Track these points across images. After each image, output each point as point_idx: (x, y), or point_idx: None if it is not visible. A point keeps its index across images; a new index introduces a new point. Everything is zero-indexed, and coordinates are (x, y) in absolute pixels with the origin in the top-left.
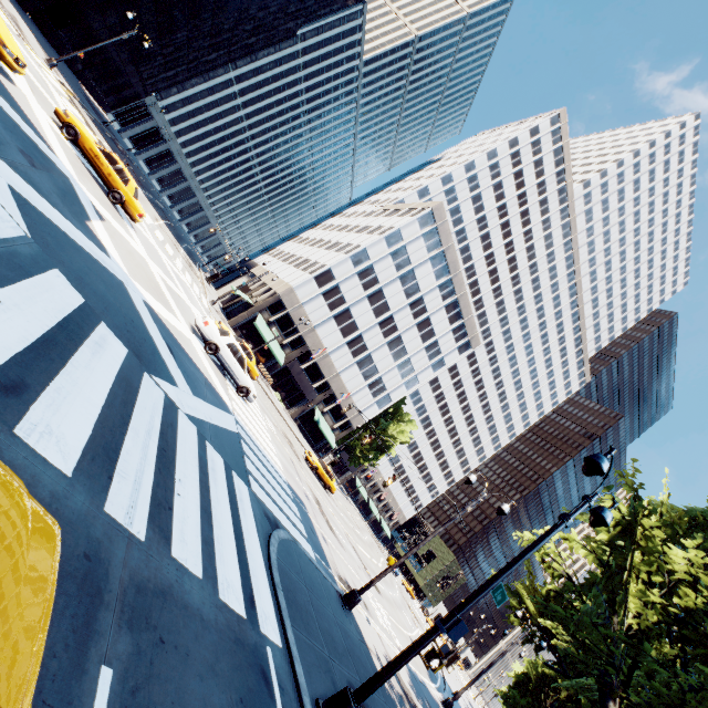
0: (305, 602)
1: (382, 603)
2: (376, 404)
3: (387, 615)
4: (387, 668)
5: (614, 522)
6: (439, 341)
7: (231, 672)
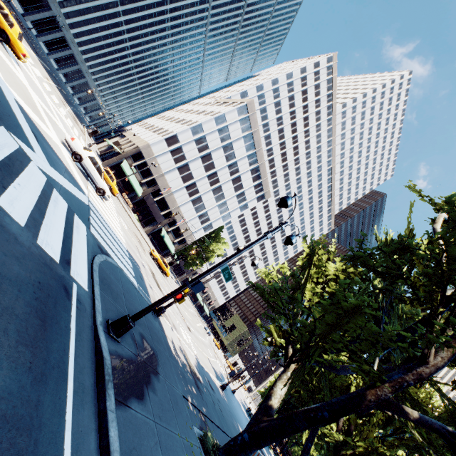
0: (118, 291)
1: (190, 335)
2: (203, 229)
3: (192, 341)
4: (153, 304)
5: (305, 256)
6: (245, 192)
7: (35, 270)
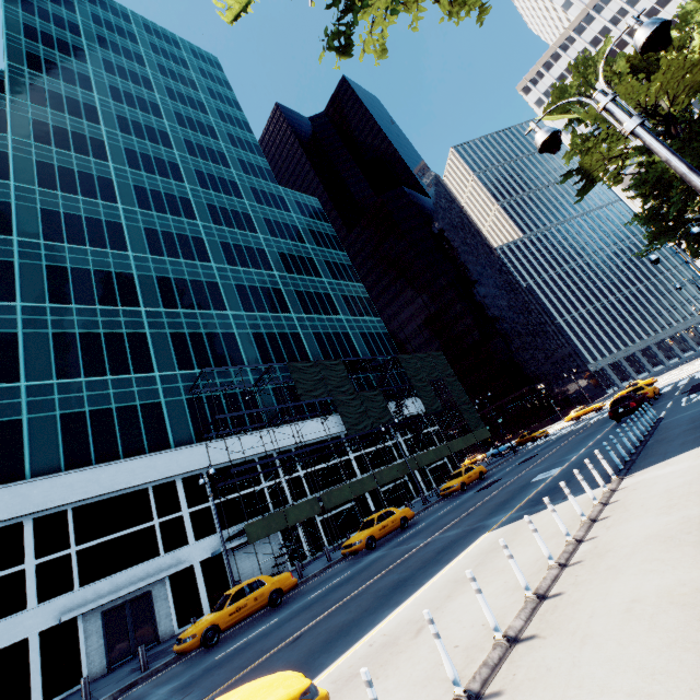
0: None
1: None
2: None
3: None
4: None
5: None
6: None
7: None
